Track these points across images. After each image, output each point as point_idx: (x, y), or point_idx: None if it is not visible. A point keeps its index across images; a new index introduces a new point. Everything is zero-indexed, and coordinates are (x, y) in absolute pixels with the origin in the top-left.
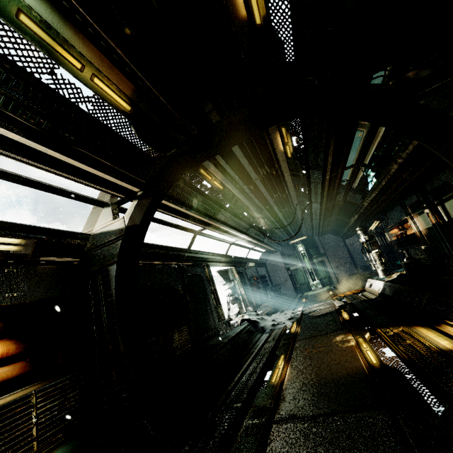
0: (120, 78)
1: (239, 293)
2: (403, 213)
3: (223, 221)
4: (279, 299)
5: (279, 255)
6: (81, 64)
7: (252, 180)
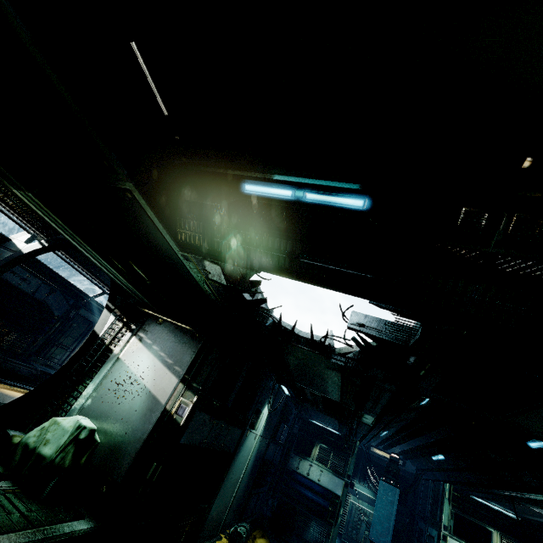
0: None
1: None
2: None
3: None
4: None
5: None
6: None
7: None
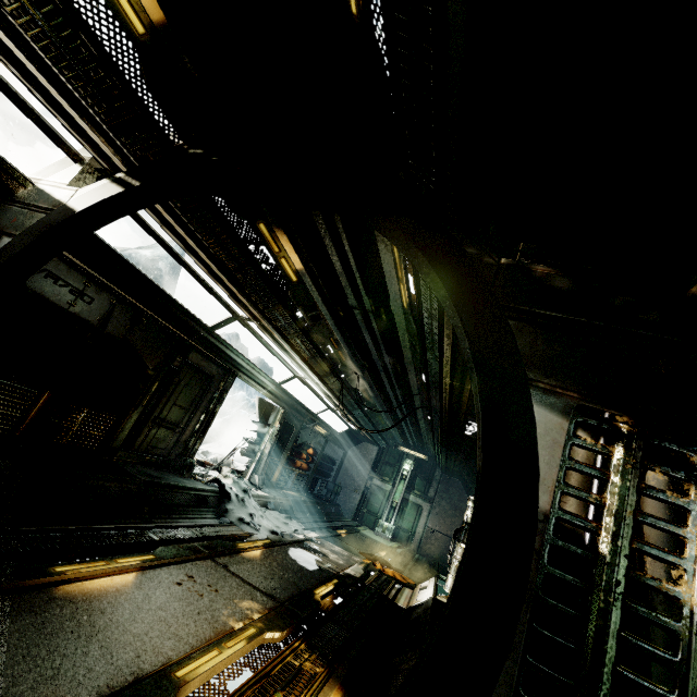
0: None
1: (262, 448)
2: None
3: (281, 329)
4: (319, 503)
5: (374, 452)
6: None
7: (344, 301)
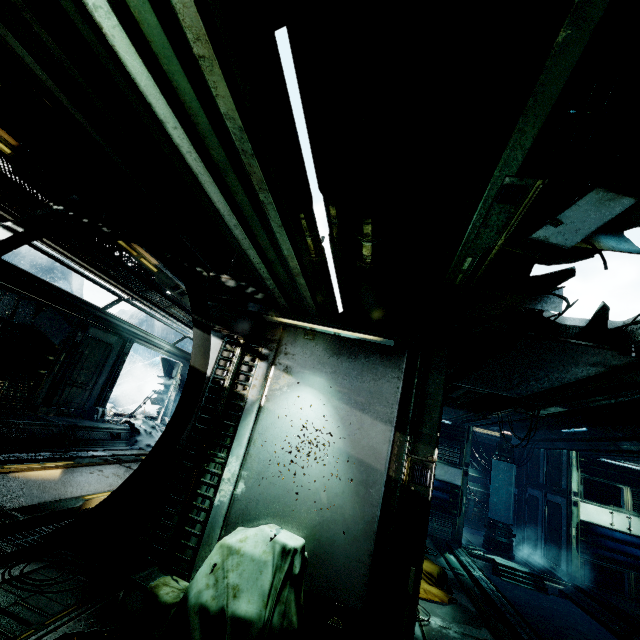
0: None
1: (169, 396)
2: None
3: (157, 304)
4: None
5: None
6: None
7: None
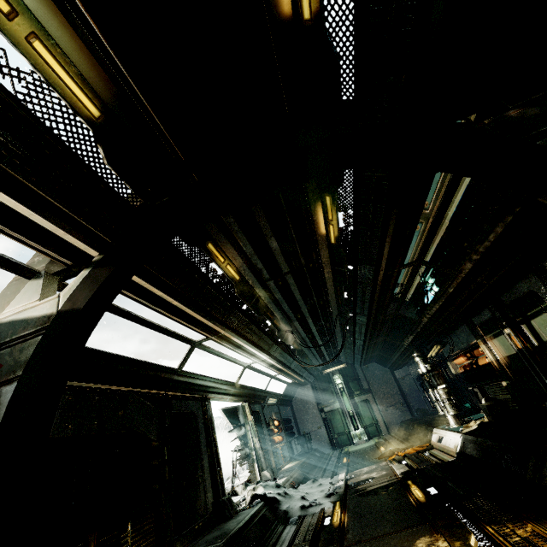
0: (85, 58)
1: (252, 446)
2: (471, 335)
3: (236, 328)
4: (309, 456)
5: (309, 389)
6: (10, 6)
7: (281, 271)
